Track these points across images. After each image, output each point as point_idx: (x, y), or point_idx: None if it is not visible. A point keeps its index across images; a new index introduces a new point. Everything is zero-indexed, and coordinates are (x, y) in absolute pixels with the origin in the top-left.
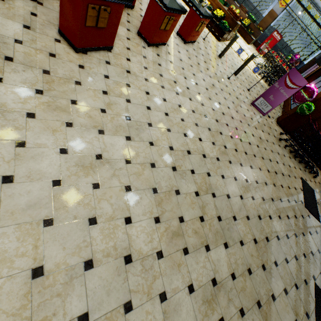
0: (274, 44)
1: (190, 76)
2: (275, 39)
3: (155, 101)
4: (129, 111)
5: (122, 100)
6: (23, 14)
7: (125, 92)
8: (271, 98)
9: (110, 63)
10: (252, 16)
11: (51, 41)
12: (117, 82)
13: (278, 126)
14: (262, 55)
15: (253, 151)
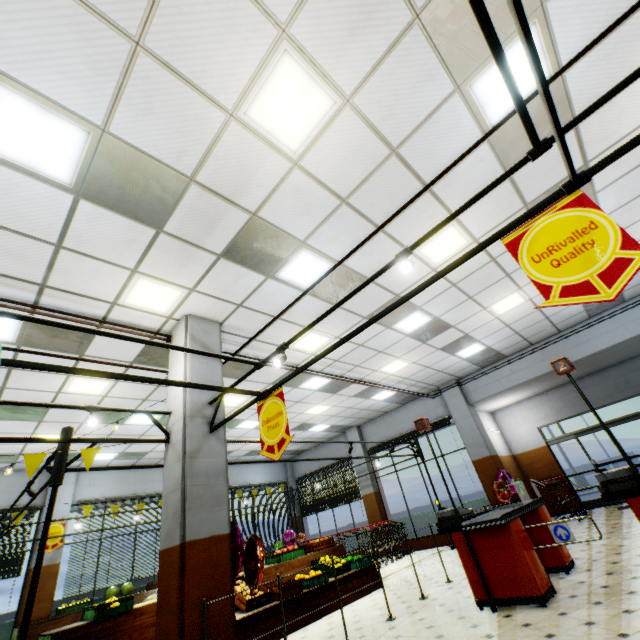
0: None
1: None
2: None
3: None
4: None
5: None
6: None
7: None
8: None
9: None
10: None
11: None
12: None
13: None
14: None
15: None
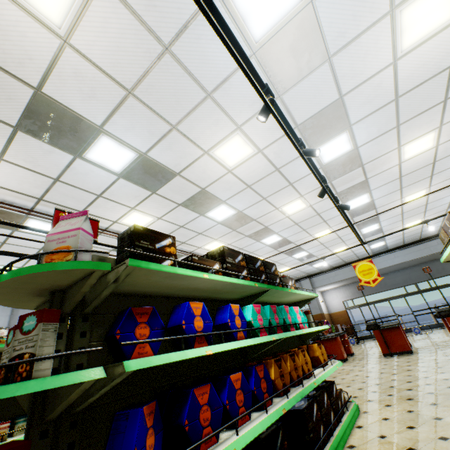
0: None
1: None
2: None
3: (449, 337)
4: None
5: None
6: None
7: None
8: None
9: None
10: None
11: None
12: None
13: None
14: None
15: None
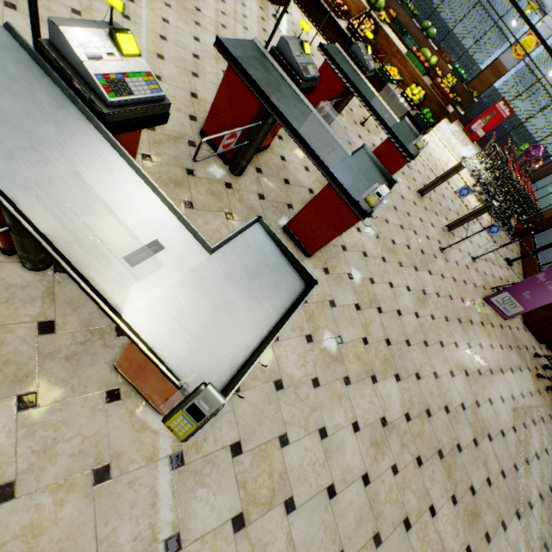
0: (497, 124)
1: (386, 296)
2: (499, 115)
3: (340, 449)
4: (295, 546)
5: (277, 513)
6: (15, 347)
7: (280, 472)
8: (525, 295)
9: (239, 387)
10: (459, 70)
11: (96, 413)
12: (260, 446)
13: (527, 329)
14: (481, 156)
15: (510, 453)
